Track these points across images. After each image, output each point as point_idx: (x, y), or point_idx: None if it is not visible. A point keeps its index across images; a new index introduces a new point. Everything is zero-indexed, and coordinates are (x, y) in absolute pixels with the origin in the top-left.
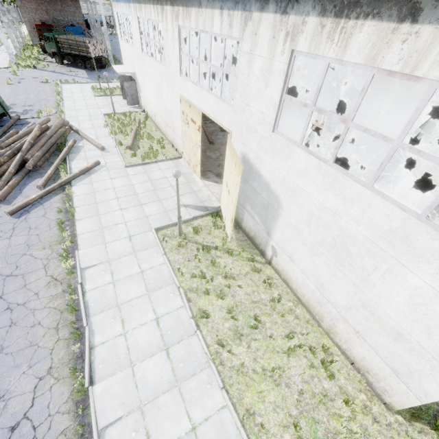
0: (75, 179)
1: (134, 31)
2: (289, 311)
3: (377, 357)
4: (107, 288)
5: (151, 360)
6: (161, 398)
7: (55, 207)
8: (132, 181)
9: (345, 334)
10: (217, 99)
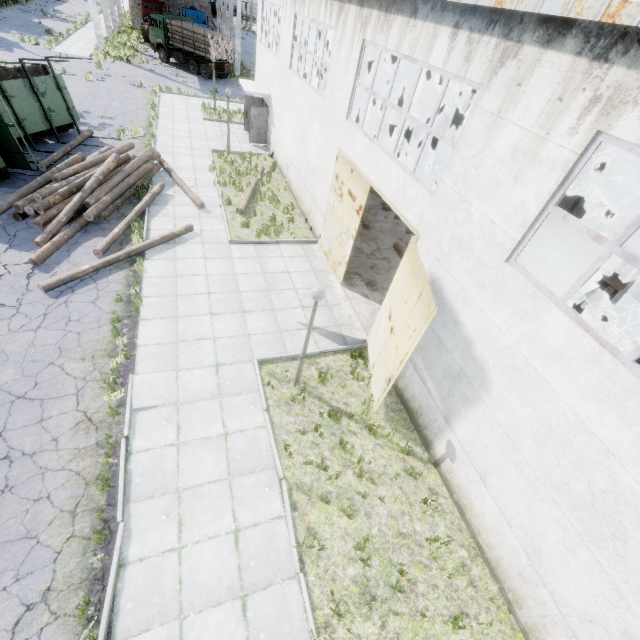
0: (152, 248)
1: (285, 33)
2: (461, 567)
3: None
4: (166, 453)
5: (215, 614)
6: None
7: (114, 290)
8: (236, 268)
9: None
10: (405, 174)
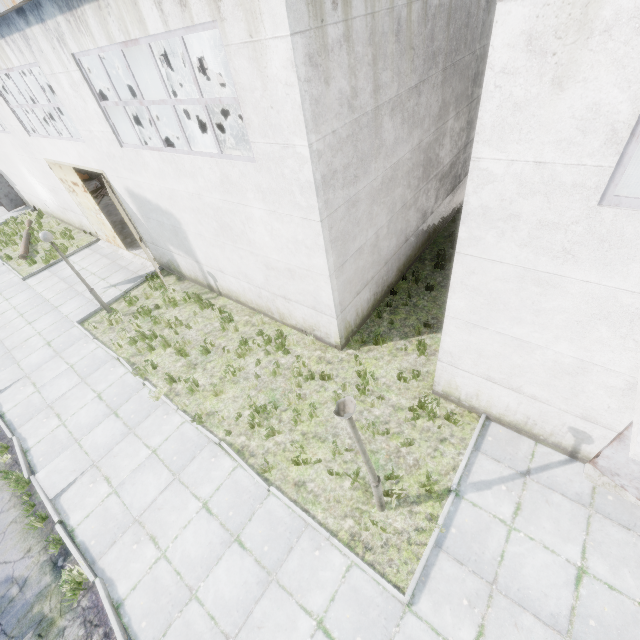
0: None
1: None
2: (246, 323)
3: (303, 307)
4: (31, 399)
5: (99, 428)
6: (116, 448)
7: None
8: (38, 290)
9: (285, 309)
10: (71, 142)
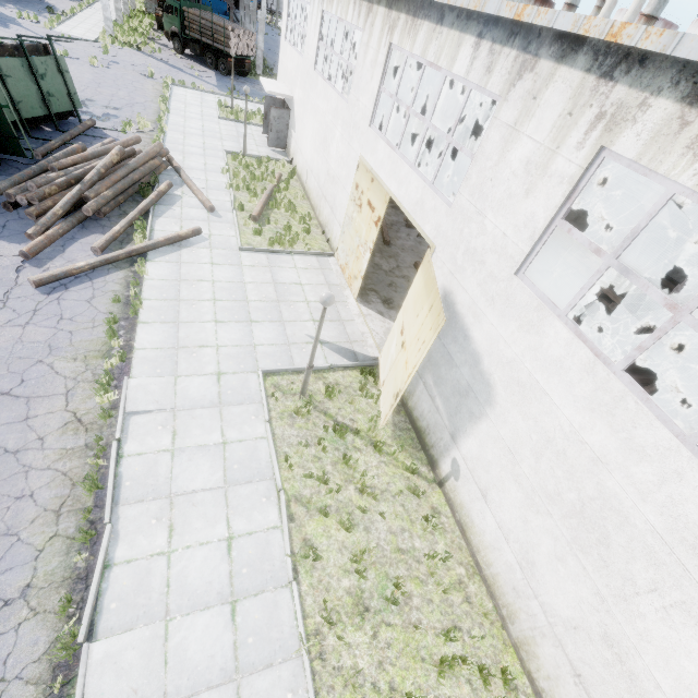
0: (155, 250)
1: (311, 31)
2: (457, 583)
3: None
4: (160, 459)
5: (203, 617)
6: (203, 697)
7: (112, 291)
8: (245, 276)
9: (551, 665)
10: (424, 185)
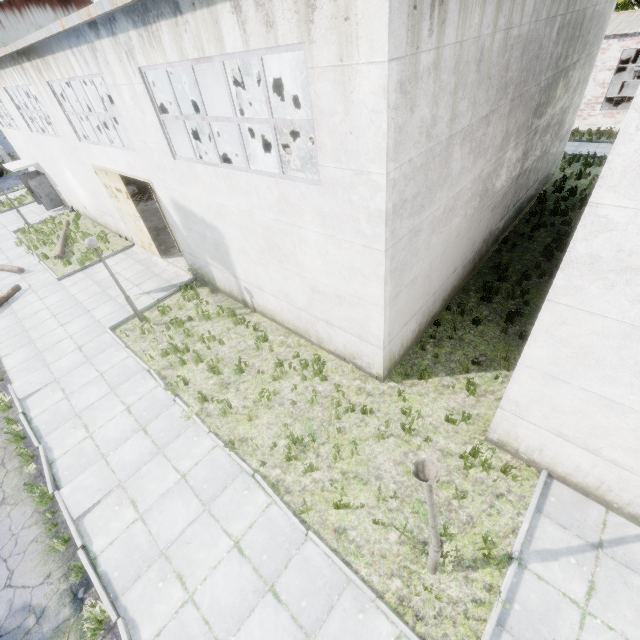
0: None
1: (10, 108)
2: (280, 344)
3: (347, 334)
4: (59, 405)
5: (127, 444)
6: (143, 469)
7: None
8: (72, 292)
9: (325, 333)
10: (121, 151)
